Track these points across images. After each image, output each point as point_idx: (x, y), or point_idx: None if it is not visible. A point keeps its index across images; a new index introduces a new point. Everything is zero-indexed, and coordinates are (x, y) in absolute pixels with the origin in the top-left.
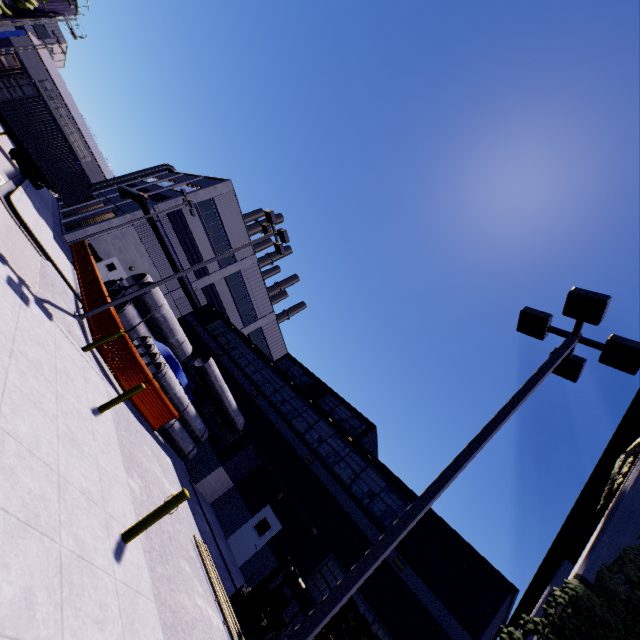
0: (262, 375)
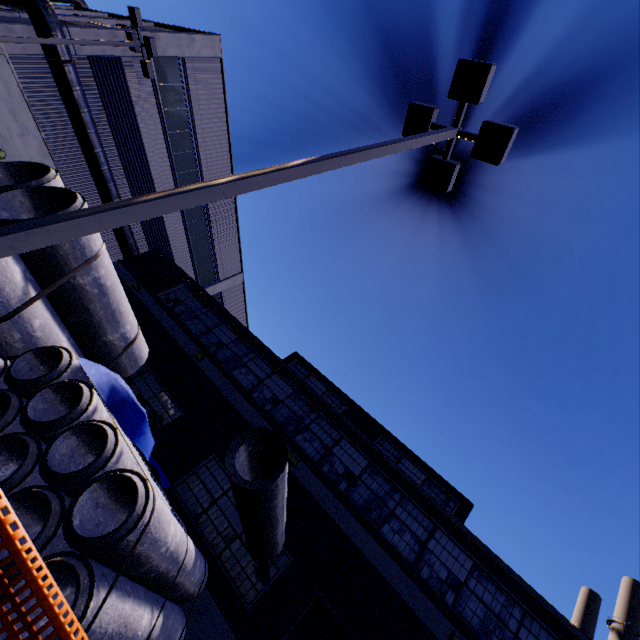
0: (291, 411)
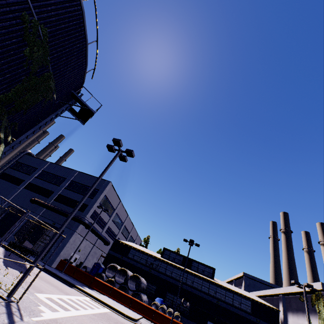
0: (175, 273)
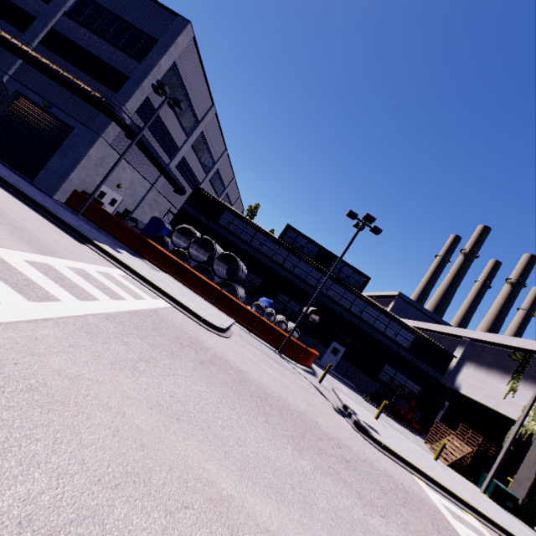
0: (301, 269)
